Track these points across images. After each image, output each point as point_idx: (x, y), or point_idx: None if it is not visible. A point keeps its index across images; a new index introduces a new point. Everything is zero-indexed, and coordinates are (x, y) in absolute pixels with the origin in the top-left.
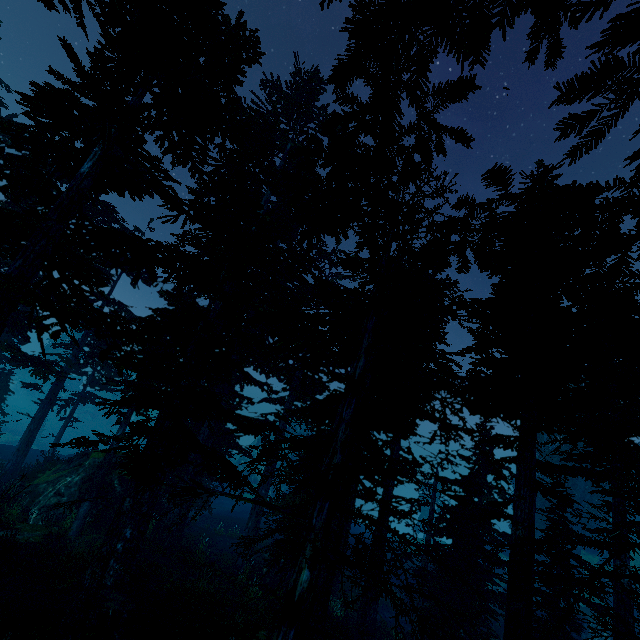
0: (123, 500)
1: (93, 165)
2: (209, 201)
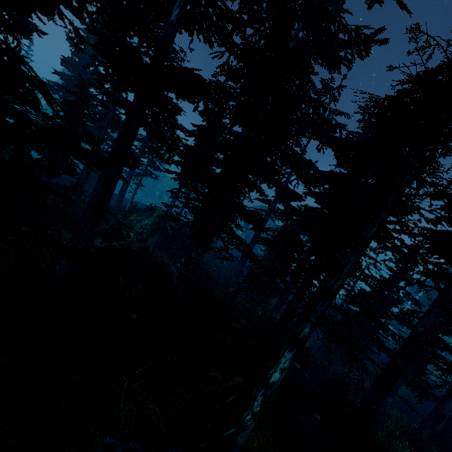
0: (192, 252)
1: (179, 12)
2: (244, 31)
